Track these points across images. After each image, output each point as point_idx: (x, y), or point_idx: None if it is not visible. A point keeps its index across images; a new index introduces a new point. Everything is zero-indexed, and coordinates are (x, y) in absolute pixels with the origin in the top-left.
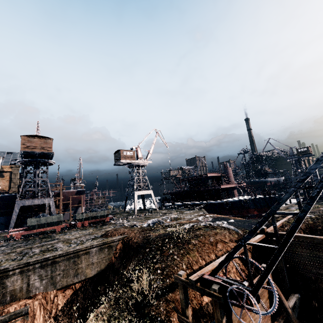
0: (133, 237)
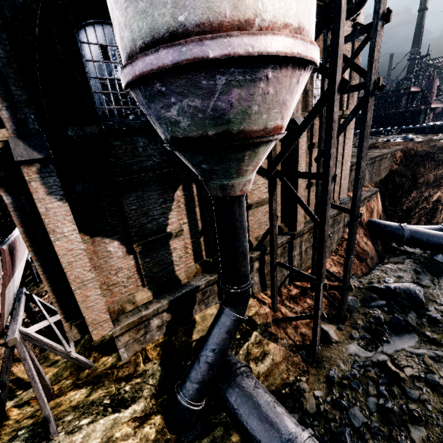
0: (414, 147)
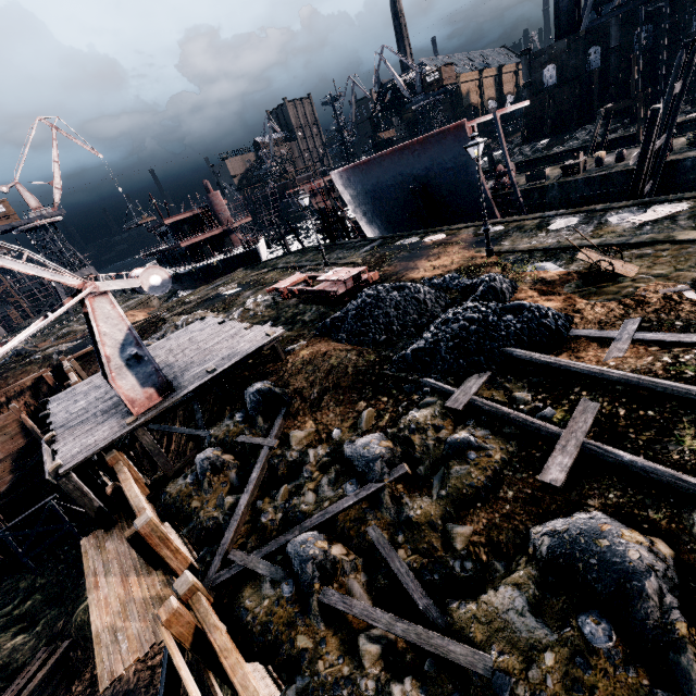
0: None
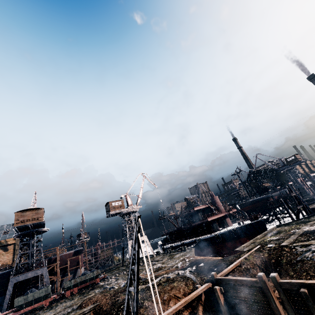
0: (104, 304)
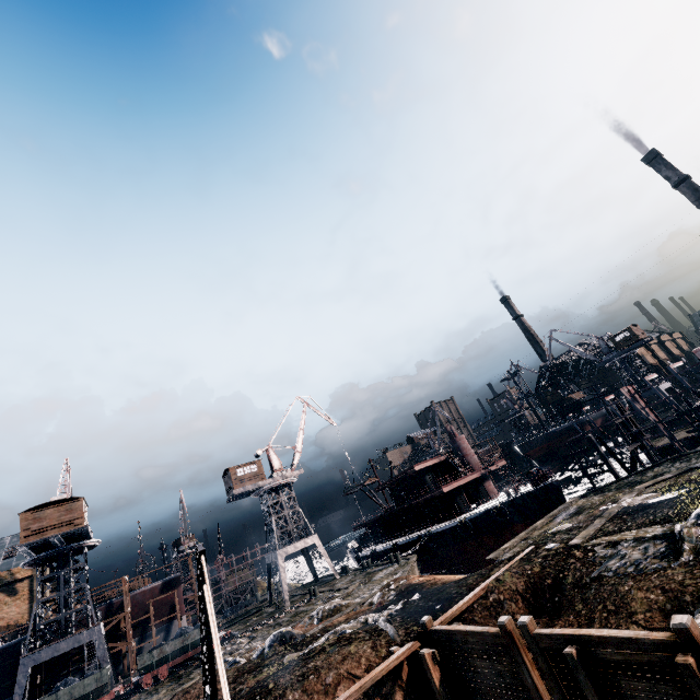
0: None
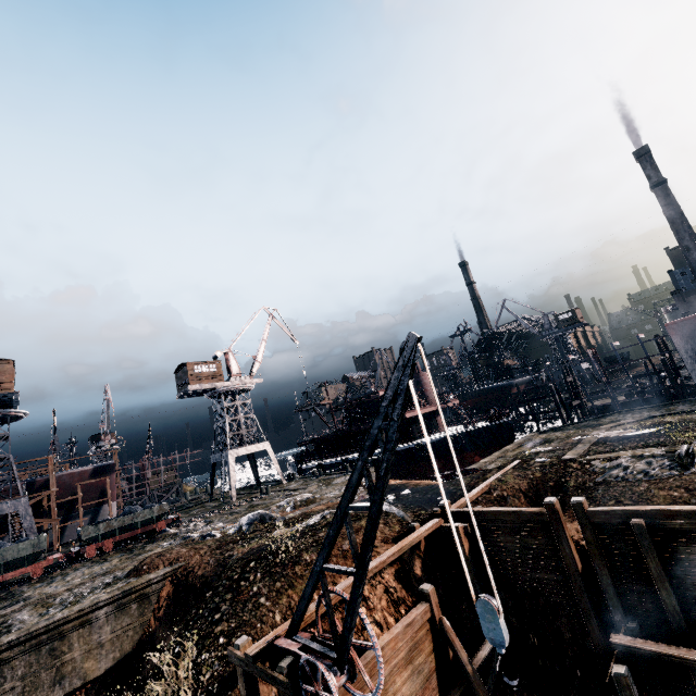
0: (197, 565)
